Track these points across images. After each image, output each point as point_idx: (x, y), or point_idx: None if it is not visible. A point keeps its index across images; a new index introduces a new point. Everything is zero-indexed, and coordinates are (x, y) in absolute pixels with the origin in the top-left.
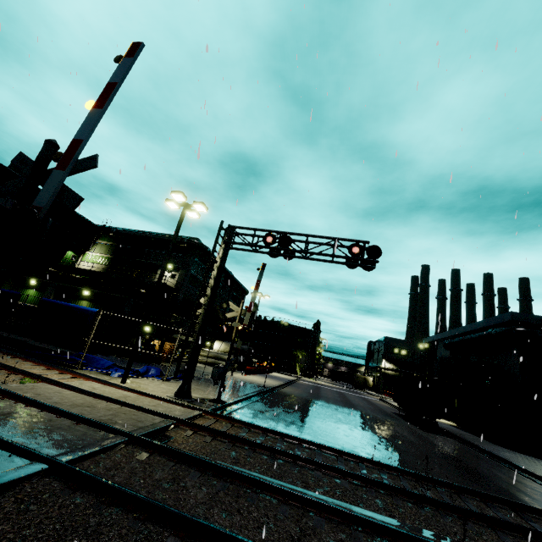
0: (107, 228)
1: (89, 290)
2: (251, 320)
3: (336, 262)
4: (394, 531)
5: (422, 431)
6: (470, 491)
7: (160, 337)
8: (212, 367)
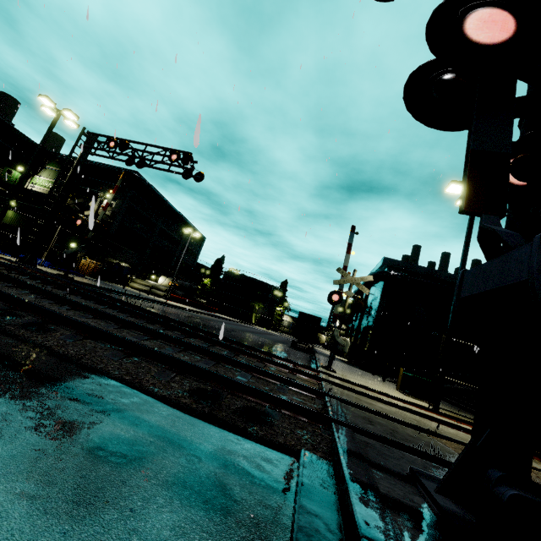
0: (56, 154)
1: (15, 201)
2: (105, 218)
3: (170, 171)
4: (22, 282)
5: (286, 347)
6: (184, 324)
7: (91, 257)
8: (146, 293)
